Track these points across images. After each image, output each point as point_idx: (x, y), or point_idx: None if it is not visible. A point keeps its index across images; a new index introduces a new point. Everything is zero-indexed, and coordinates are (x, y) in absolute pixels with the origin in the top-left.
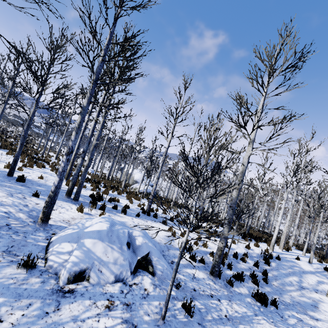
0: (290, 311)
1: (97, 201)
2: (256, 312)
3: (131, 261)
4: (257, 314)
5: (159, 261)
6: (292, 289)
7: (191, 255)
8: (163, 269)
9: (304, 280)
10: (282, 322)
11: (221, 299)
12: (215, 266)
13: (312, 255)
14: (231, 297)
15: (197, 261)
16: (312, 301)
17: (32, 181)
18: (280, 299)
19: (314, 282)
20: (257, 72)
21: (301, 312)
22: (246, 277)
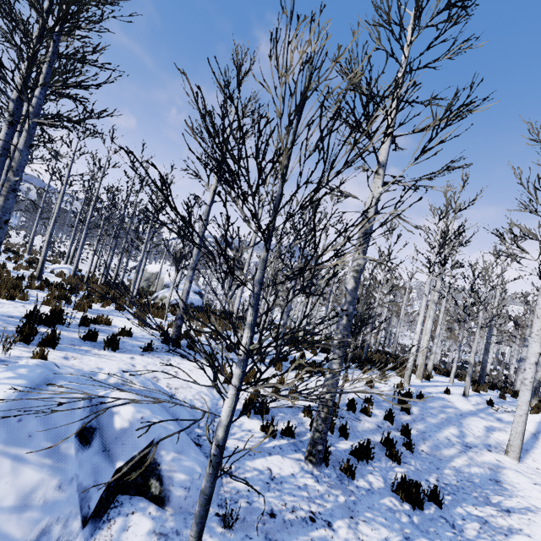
0: (462, 505)
1: (37, 326)
2: (407, 532)
3: (90, 481)
4: (410, 537)
5: (179, 461)
6: (453, 454)
7: (265, 422)
8: (190, 481)
9: (466, 431)
10: (457, 540)
11: (333, 520)
12: (316, 442)
13: (469, 383)
14: (354, 506)
15: (277, 434)
16: (489, 471)
17: None
18: (440, 480)
19: (482, 431)
20: (390, 8)
21: (480, 503)
22: (376, 447)
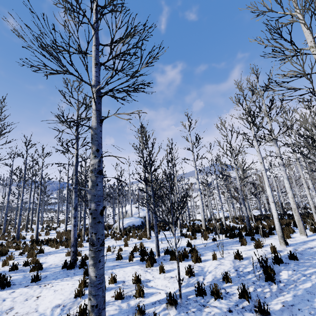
0: None
1: None
2: None
3: None
4: None
5: None
6: None
7: None
8: None
9: None
10: None
11: None
12: None
13: None
14: None
15: None
16: None
17: None
18: None
19: None
20: None
21: None
22: None
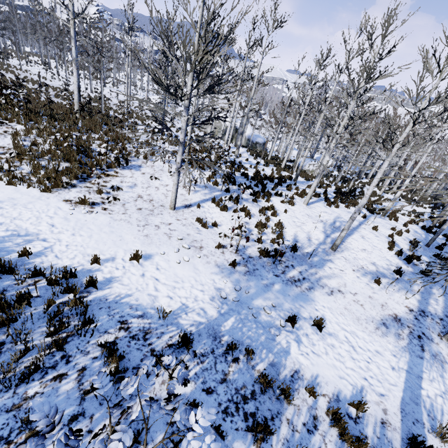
0: None
1: None
2: None
3: None
4: None
5: None
6: None
7: None
8: None
9: None
10: None
11: None
12: None
13: None
14: None
15: None
16: None
17: (424, 242)
18: None
19: None
20: None
21: None
22: None
